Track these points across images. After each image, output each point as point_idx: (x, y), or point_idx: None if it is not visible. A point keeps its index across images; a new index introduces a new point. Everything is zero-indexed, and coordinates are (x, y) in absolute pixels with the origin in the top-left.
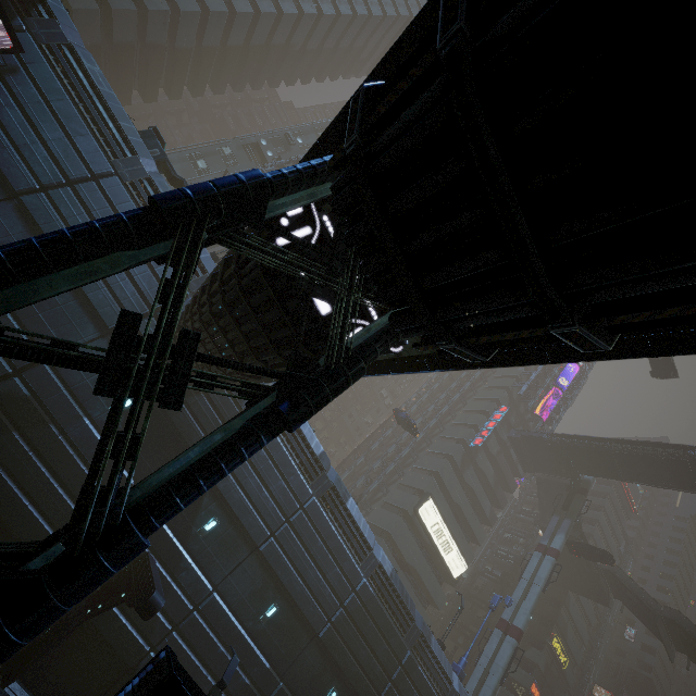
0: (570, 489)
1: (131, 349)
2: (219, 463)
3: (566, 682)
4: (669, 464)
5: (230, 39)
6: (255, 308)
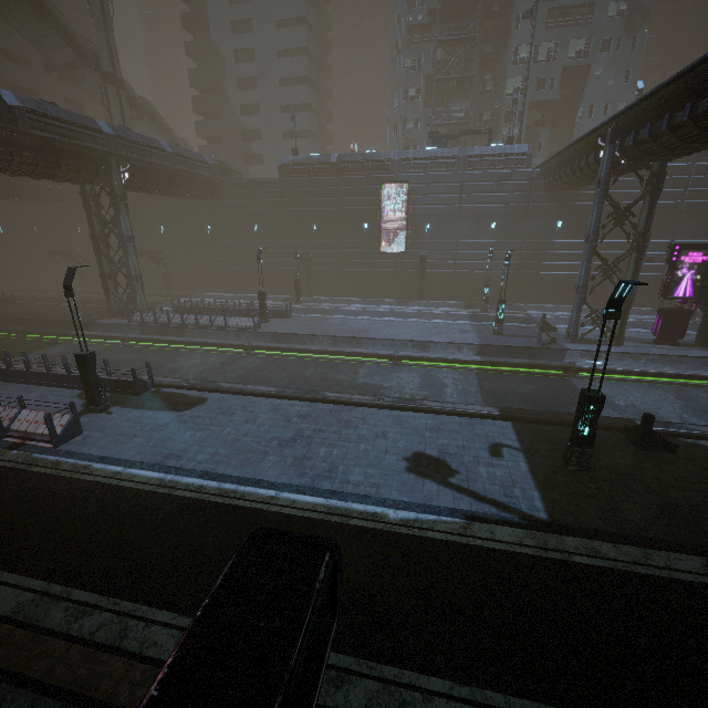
0: None
1: (621, 218)
2: (651, 216)
3: None
4: None
5: None
6: None
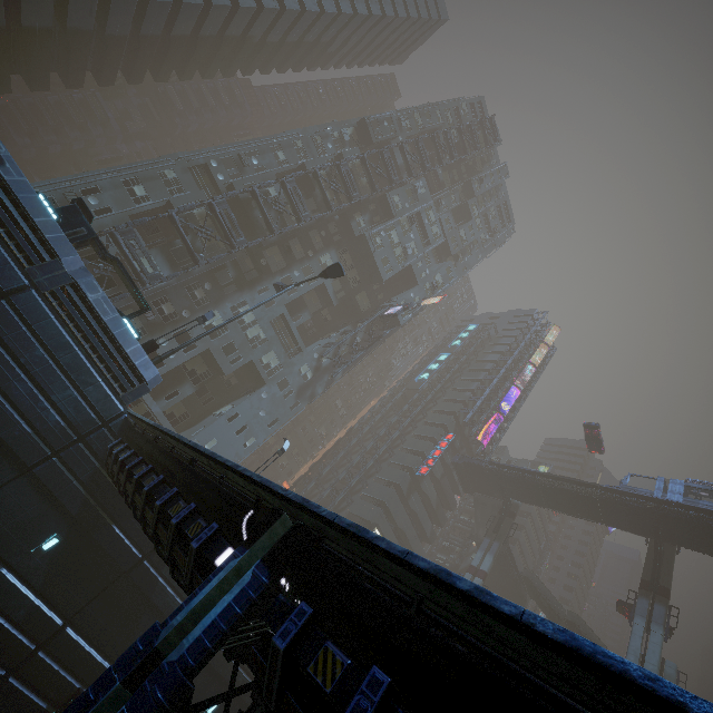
0: (501, 513)
1: None
2: None
3: None
4: (583, 500)
5: (174, 29)
6: None
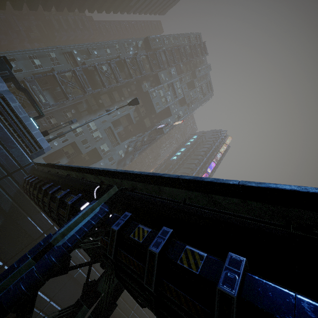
0: None
1: None
2: None
3: None
4: None
5: None
6: None
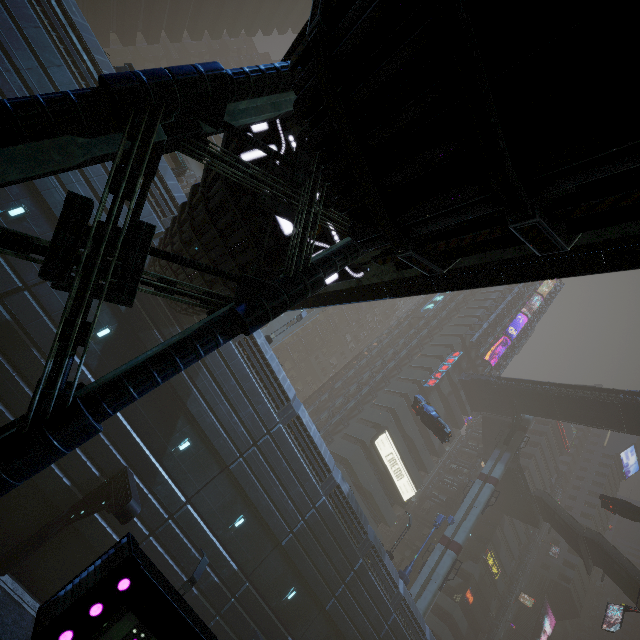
0: (511, 427)
1: (79, 234)
2: (173, 357)
3: (496, 589)
4: (602, 406)
5: None
6: (221, 232)
